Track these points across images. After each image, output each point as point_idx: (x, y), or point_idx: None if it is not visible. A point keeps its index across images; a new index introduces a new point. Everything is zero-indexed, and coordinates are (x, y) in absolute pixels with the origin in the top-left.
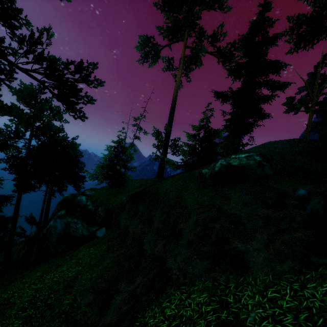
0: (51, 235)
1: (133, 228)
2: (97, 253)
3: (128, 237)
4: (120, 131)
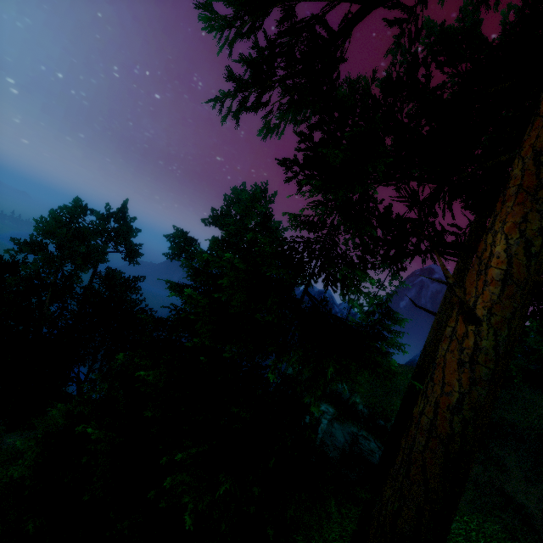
0: (326, 448)
1: (533, 502)
2: (497, 538)
3: (537, 521)
4: (391, 283)
